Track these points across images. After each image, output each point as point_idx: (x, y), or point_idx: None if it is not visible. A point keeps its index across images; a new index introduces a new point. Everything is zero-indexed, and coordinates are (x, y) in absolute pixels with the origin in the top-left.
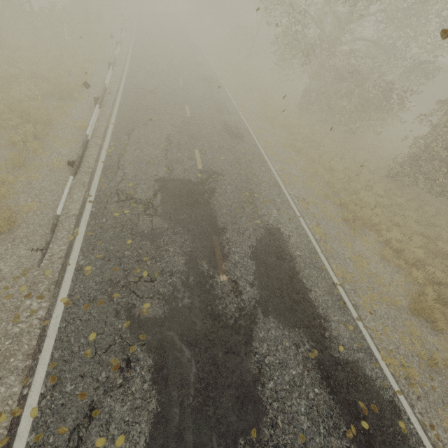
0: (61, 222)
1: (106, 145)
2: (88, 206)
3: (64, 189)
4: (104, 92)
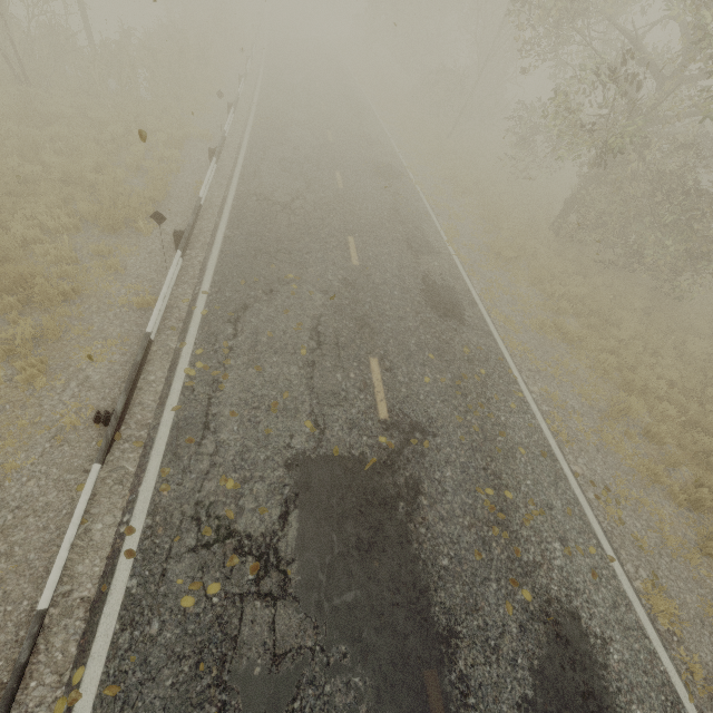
0: (46, 632)
1: (187, 354)
2: (122, 569)
3: (76, 501)
4: (196, 214)
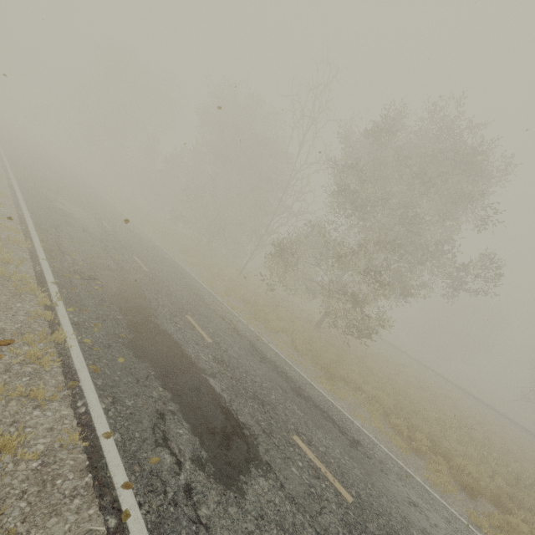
0: None
1: None
2: None
3: None
4: None
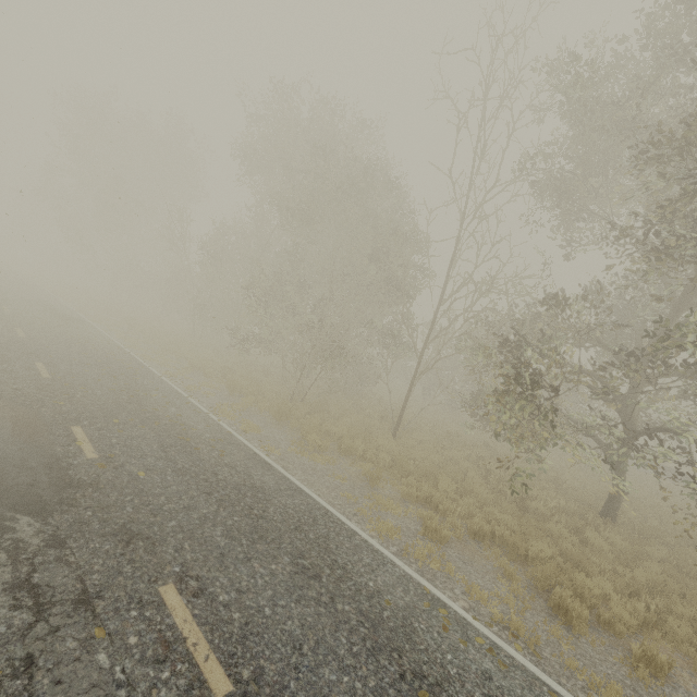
0: None
1: None
2: None
3: None
4: None
